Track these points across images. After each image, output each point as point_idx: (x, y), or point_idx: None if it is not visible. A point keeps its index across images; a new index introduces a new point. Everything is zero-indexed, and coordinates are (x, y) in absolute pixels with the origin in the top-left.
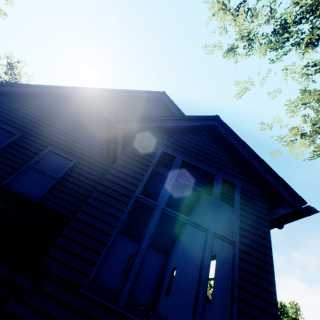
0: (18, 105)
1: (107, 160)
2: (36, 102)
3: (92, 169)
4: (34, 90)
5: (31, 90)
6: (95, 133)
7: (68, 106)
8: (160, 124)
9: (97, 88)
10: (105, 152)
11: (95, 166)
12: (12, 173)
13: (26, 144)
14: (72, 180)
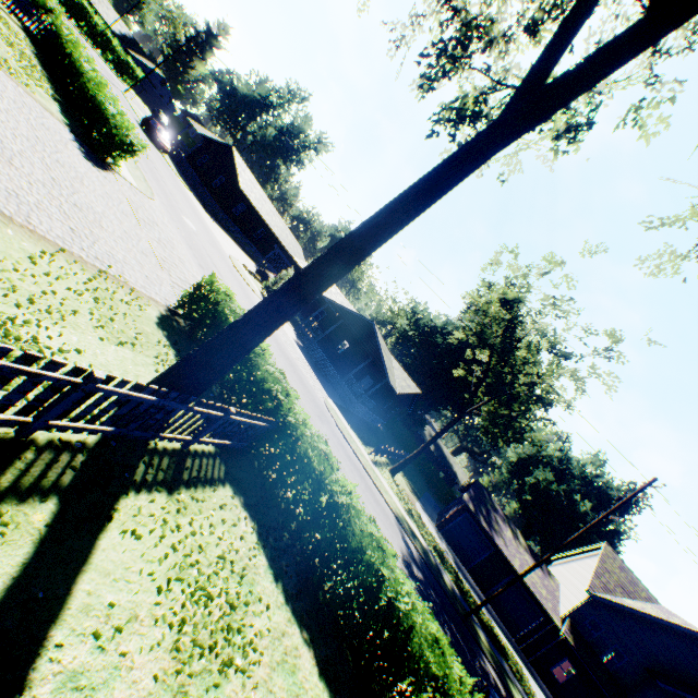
0: (601, 604)
1: (642, 666)
2: (610, 604)
3: (634, 668)
4: (613, 604)
5: (612, 604)
6: (639, 644)
7: (627, 613)
8: (681, 693)
9: (650, 614)
10: (642, 660)
11: (635, 667)
12: (601, 651)
13: (606, 636)
14: (624, 669)
